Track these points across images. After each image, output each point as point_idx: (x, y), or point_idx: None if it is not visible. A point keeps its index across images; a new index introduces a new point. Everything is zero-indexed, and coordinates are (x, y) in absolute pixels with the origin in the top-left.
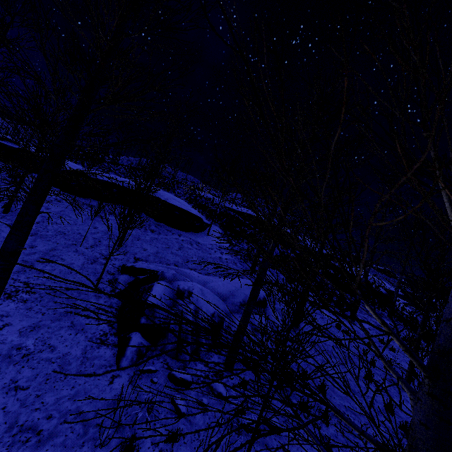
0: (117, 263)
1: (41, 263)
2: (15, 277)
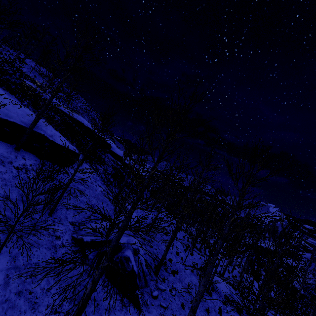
0: (68, 238)
1: (30, 283)
2: (41, 315)
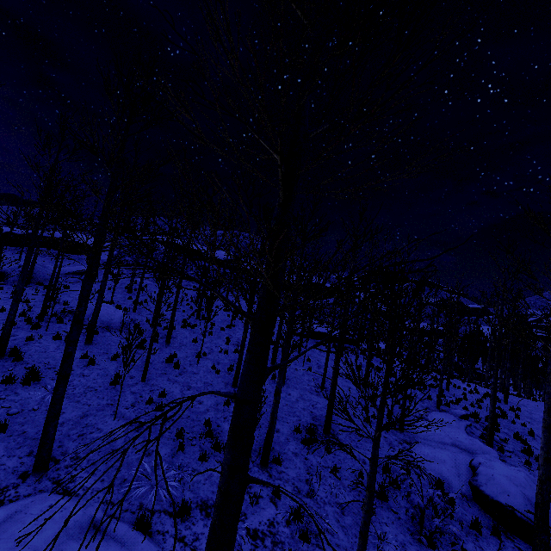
0: None
1: None
2: None
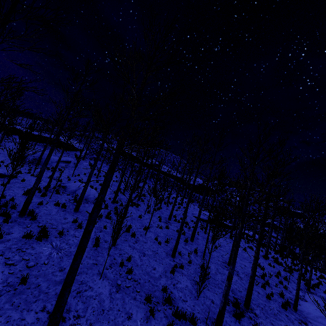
0: None
1: (4, 151)
2: None
